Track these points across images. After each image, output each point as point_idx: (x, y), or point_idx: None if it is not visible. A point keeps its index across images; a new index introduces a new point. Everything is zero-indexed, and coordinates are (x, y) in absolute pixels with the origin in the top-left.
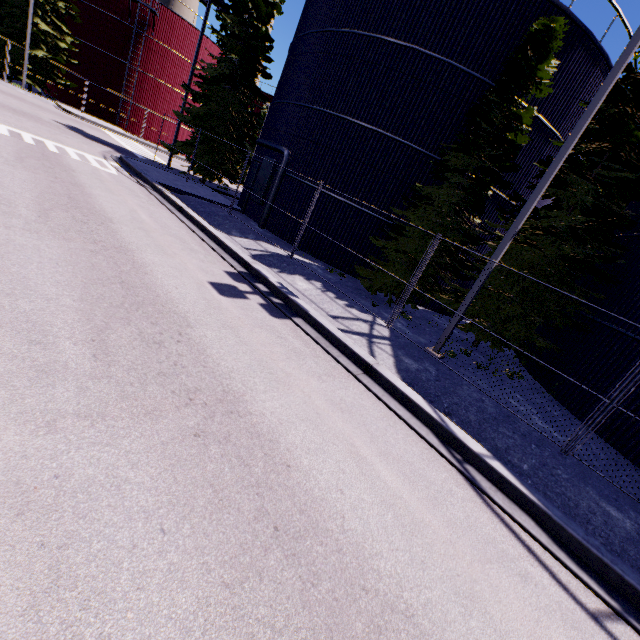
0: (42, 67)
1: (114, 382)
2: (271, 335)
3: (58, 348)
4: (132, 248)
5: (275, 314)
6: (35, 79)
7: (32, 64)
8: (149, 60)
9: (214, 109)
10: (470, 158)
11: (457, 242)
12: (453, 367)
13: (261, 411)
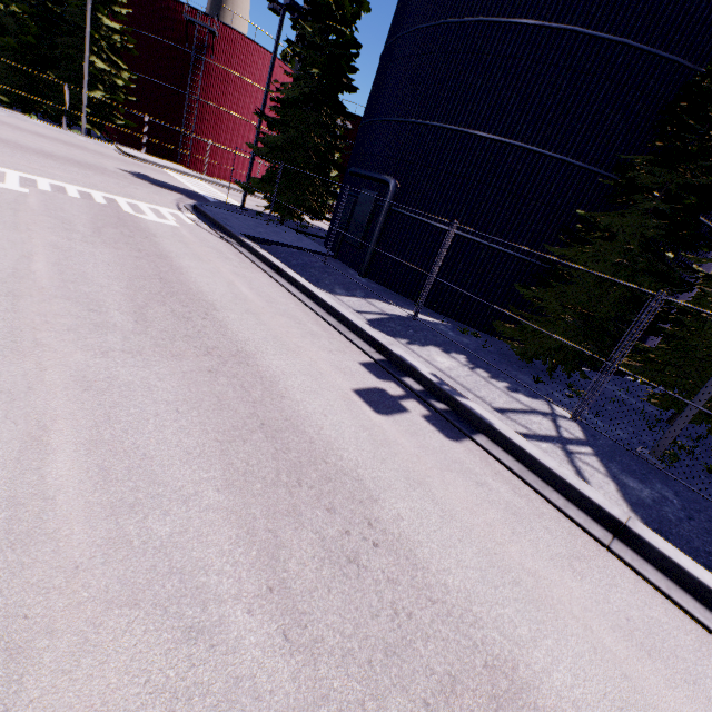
0: (100, 109)
1: (337, 711)
2: (468, 483)
3: (229, 635)
4: (251, 350)
5: (449, 433)
6: (94, 123)
7: (90, 107)
8: (209, 87)
9: (294, 137)
10: (669, 172)
11: (655, 290)
12: (686, 481)
13: (559, 707)
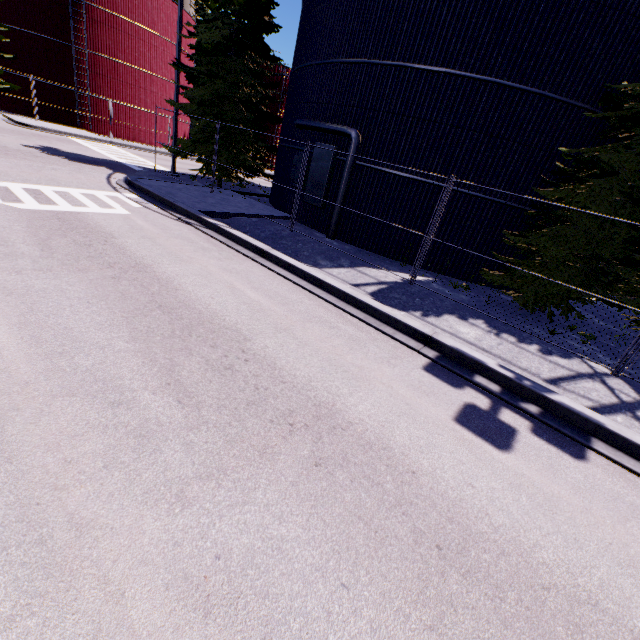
0: None
1: None
2: None
3: None
4: (326, 398)
5: (569, 448)
6: None
7: None
8: (96, 35)
9: (223, 88)
10: None
11: None
12: None
13: None
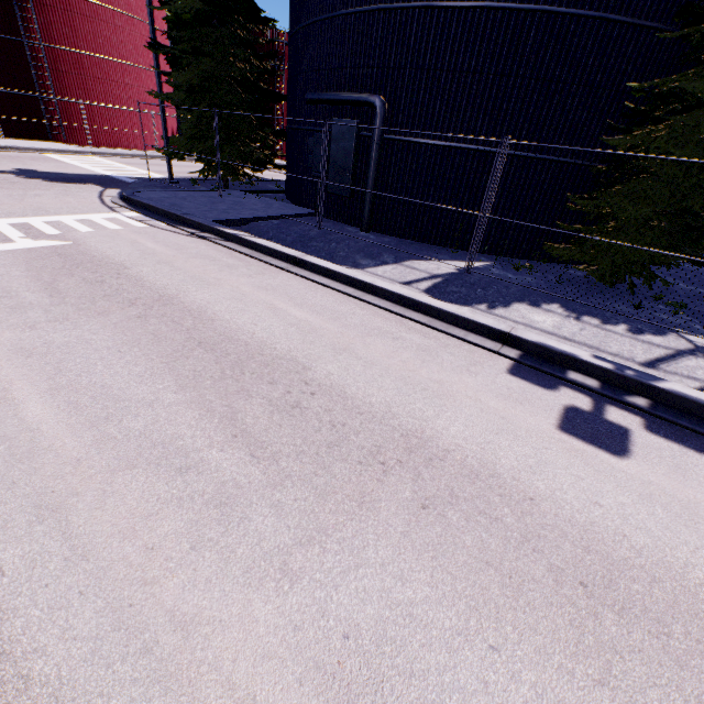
0: None
1: None
2: None
3: None
4: (412, 425)
5: (691, 442)
6: None
7: None
8: (49, 23)
9: (212, 68)
10: None
11: None
12: None
13: None
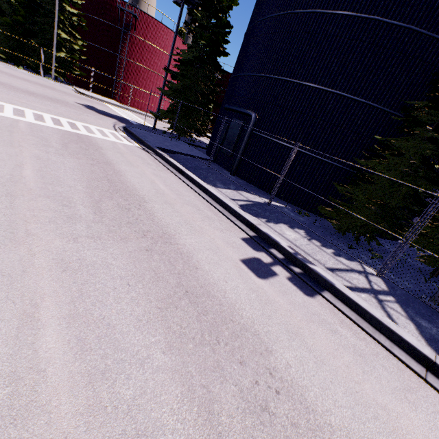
0: (63, 64)
1: None
2: (326, 331)
3: None
4: (171, 232)
5: (306, 290)
6: (59, 72)
7: (57, 62)
8: (132, 51)
9: (188, 84)
10: None
11: (429, 190)
12: None
13: None
